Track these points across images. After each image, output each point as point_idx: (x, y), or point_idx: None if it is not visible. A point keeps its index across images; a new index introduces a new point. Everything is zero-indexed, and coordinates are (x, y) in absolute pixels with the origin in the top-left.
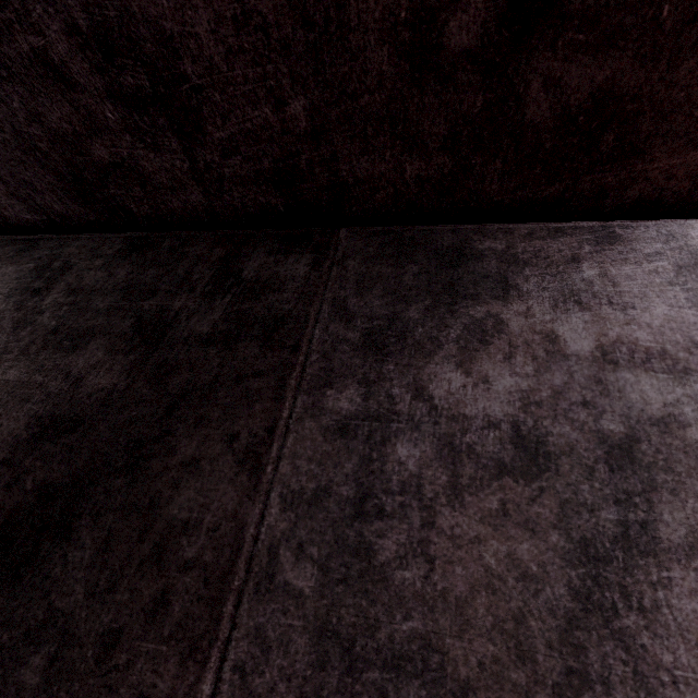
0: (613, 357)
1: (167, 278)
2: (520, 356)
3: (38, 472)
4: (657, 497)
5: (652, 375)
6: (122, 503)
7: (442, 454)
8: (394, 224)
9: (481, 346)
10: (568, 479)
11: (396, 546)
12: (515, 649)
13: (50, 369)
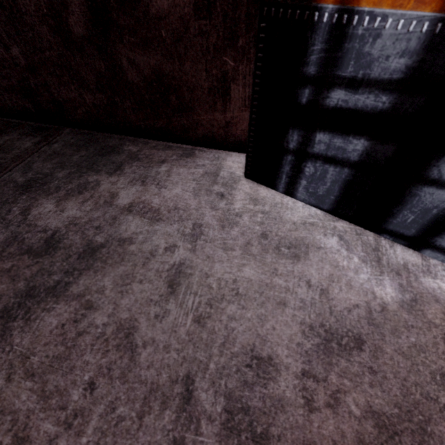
0: (133, 208)
1: None
2: (91, 201)
3: None
4: (86, 273)
5: (141, 219)
6: None
7: (7, 240)
8: (94, 130)
9: (77, 194)
10: (54, 259)
11: None
12: None
13: None
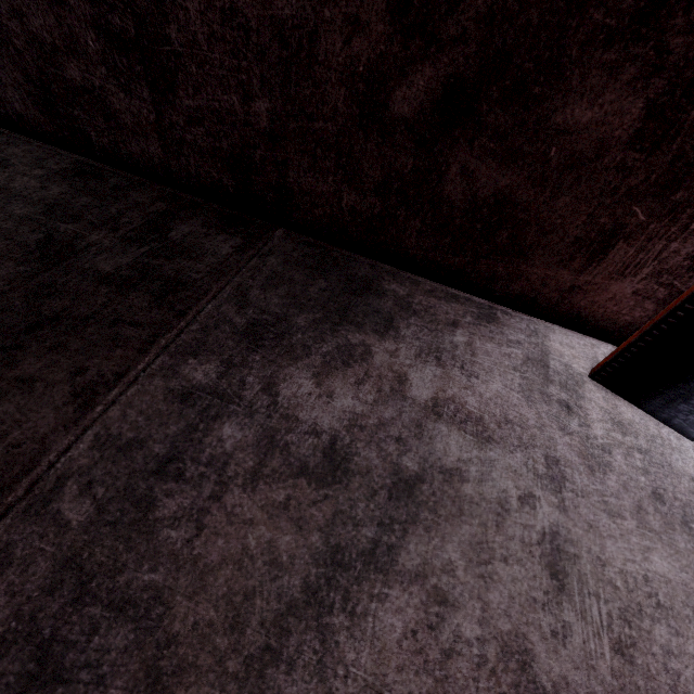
0: (441, 410)
1: (97, 211)
2: (369, 385)
3: None
4: (413, 529)
5: (462, 434)
6: None
7: (260, 443)
8: (326, 241)
9: (342, 366)
10: (352, 495)
11: (177, 508)
12: (232, 619)
13: None
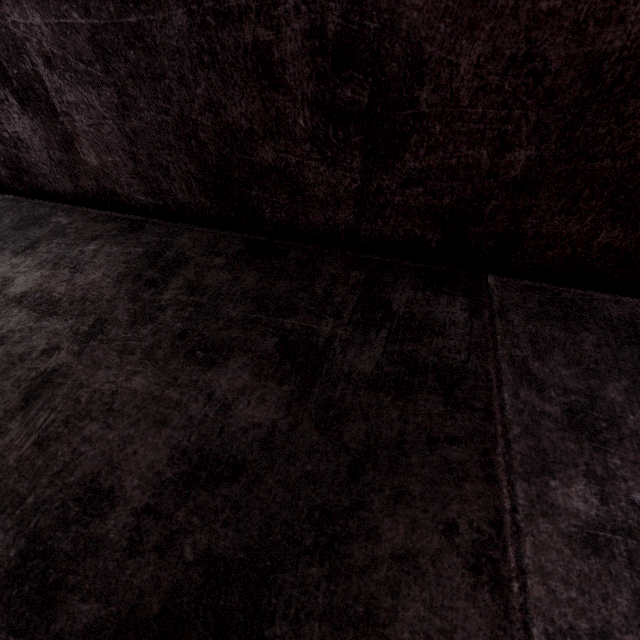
0: None
1: (304, 295)
2: None
3: (198, 535)
4: None
5: None
6: (327, 607)
7: None
8: (547, 281)
9: None
10: None
11: None
12: None
13: (186, 384)
